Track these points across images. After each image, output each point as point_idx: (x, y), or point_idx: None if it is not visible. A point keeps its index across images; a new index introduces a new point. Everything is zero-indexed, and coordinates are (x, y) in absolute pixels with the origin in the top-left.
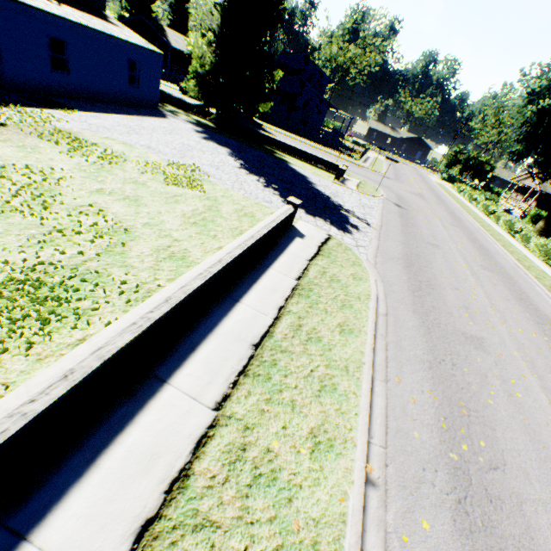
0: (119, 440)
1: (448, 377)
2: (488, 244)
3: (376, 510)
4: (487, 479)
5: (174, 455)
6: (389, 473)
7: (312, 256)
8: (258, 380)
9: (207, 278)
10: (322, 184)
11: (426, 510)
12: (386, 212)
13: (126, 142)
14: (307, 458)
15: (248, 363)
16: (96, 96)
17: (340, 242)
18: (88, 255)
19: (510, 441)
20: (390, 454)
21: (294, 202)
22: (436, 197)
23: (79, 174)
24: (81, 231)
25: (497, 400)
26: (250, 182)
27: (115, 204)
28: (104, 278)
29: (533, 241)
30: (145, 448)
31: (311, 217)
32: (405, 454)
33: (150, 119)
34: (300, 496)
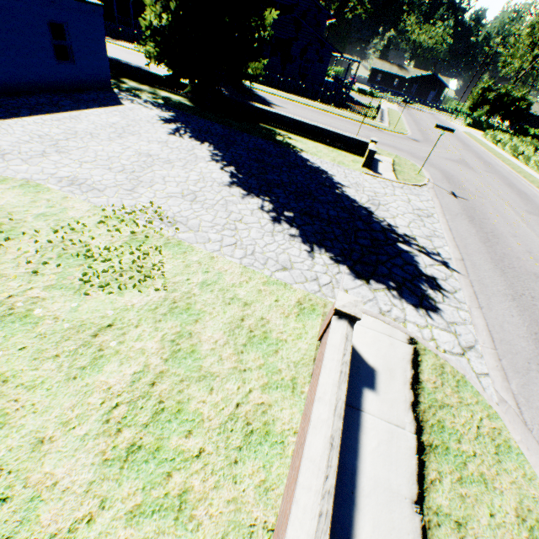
0: None
1: None
2: None
3: None
4: None
5: None
6: None
7: (416, 474)
8: None
9: None
10: (351, 182)
11: None
12: (449, 217)
13: (28, 179)
14: None
15: None
16: (8, 87)
17: (437, 358)
18: None
19: None
20: None
21: (352, 313)
22: (479, 159)
23: None
24: None
25: None
26: (250, 216)
27: None
28: None
29: None
30: None
31: (362, 284)
32: None
33: (92, 112)
34: None
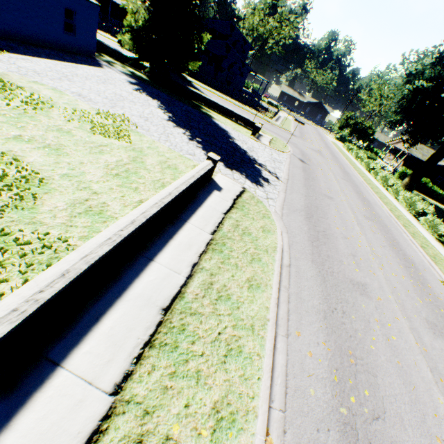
0: None
1: (339, 326)
2: (369, 196)
3: None
4: (371, 432)
5: None
6: (287, 441)
7: (227, 210)
8: (164, 350)
9: (117, 242)
10: (240, 139)
11: None
12: (292, 166)
13: (55, 88)
14: (208, 441)
15: (155, 331)
16: (31, 40)
17: (253, 195)
18: None
19: (388, 386)
20: (288, 417)
21: (214, 158)
22: (331, 154)
23: None
24: None
25: (377, 345)
26: (177, 134)
27: (33, 152)
28: (5, 238)
29: (401, 194)
30: None
31: (229, 170)
32: (301, 415)
33: (85, 67)
34: None
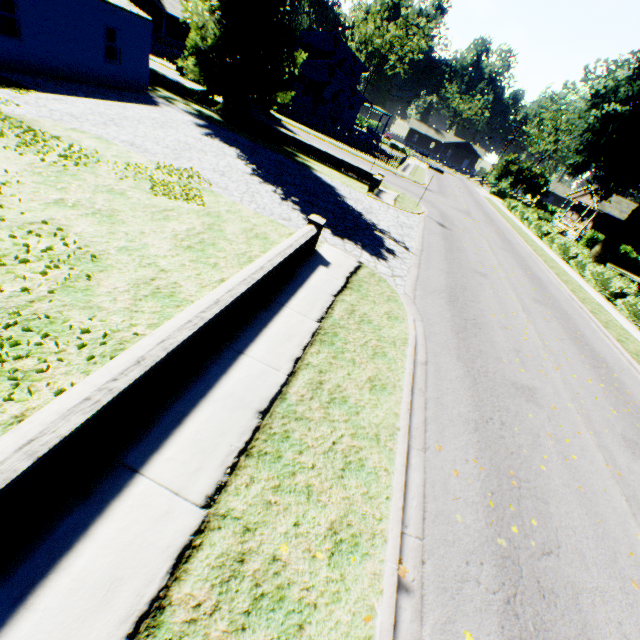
0: (64, 564)
1: (496, 440)
2: (541, 273)
3: (410, 625)
4: (540, 569)
5: (144, 580)
6: (426, 573)
7: (338, 291)
8: (265, 460)
9: (199, 327)
10: (353, 197)
11: (470, 617)
12: (427, 233)
13: (100, 136)
14: (325, 564)
15: (252, 438)
16: (62, 73)
17: (373, 271)
18: (36, 292)
19: (564, 516)
20: (428, 546)
21: (318, 222)
22: (485, 215)
23: (31, 178)
24: (28, 258)
25: (550, 466)
26: (265, 193)
27: (81, 221)
28: (58, 325)
29: (589, 269)
30: (102, 572)
31: (338, 239)
32: (445, 544)
33: (135, 106)
34: (315, 619)
